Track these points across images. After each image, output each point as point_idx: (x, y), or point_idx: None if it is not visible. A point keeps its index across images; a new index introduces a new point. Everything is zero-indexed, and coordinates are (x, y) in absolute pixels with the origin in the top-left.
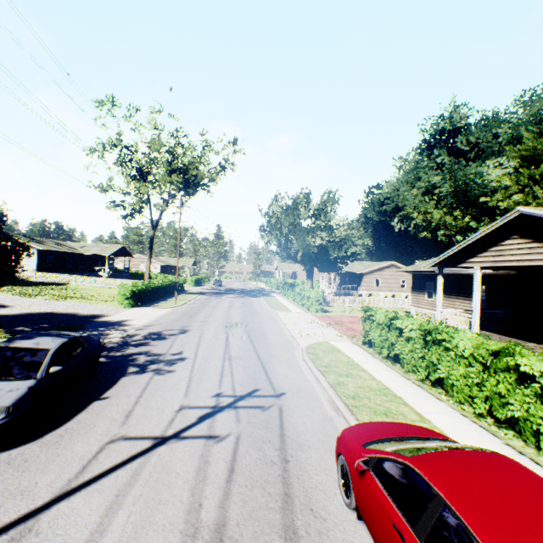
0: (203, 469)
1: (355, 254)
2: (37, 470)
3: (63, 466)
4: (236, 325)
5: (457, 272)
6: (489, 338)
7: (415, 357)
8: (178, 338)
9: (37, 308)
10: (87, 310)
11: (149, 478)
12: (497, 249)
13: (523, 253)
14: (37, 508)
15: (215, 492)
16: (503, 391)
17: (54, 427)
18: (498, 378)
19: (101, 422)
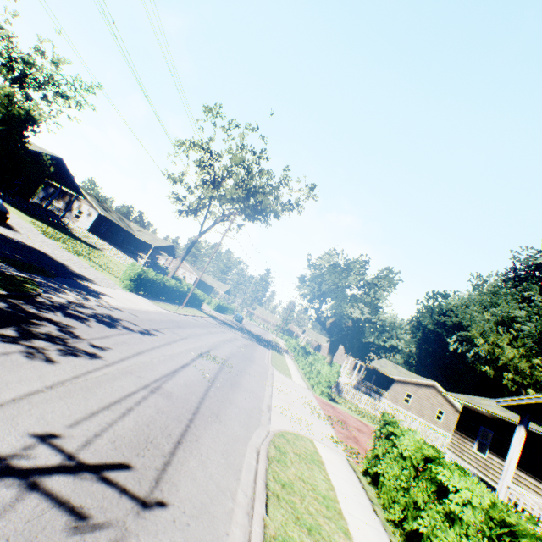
0: None
1: (394, 349)
2: None
3: None
4: (213, 358)
5: (539, 435)
6: None
7: None
8: (128, 335)
9: (40, 245)
10: (83, 270)
11: None
12: None
13: None
14: None
15: None
16: None
17: None
18: None
19: None
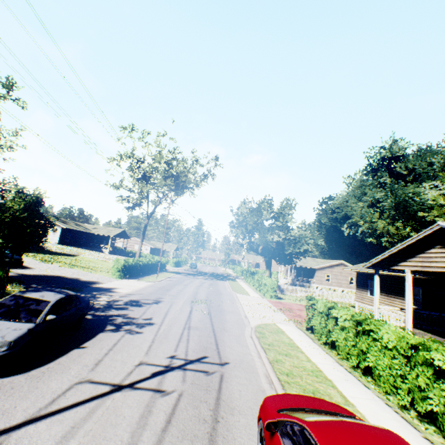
0: (145, 416)
1: (307, 251)
2: (19, 396)
3: (38, 396)
4: (200, 301)
5: (395, 274)
6: (413, 334)
7: (348, 345)
8: (151, 307)
9: (51, 271)
10: (87, 277)
11: (101, 417)
12: (424, 255)
13: None
14: (11, 427)
15: (151, 437)
16: (422, 384)
17: (40, 364)
18: (417, 371)
19: (75, 365)
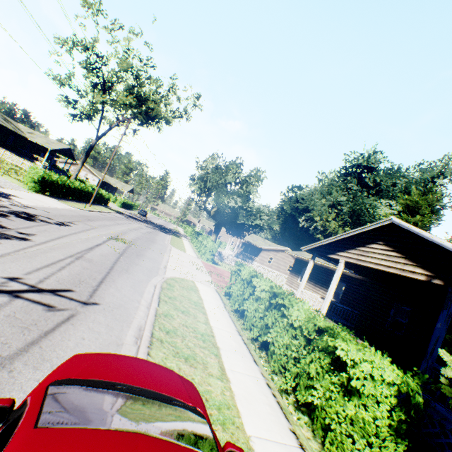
0: None
1: (258, 227)
2: None
3: None
4: (122, 240)
5: (329, 267)
6: (325, 318)
7: (256, 317)
8: (47, 226)
9: None
10: None
11: None
12: (363, 249)
13: (382, 258)
14: None
15: None
16: (313, 372)
17: None
18: (314, 357)
19: None
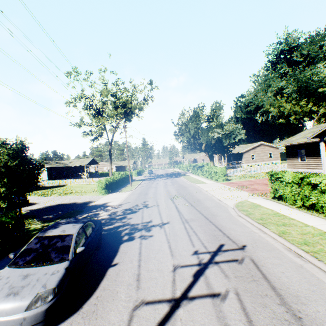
0: None
1: (240, 140)
2: None
3: None
4: (176, 197)
5: (324, 139)
6: None
7: None
8: (144, 211)
9: (53, 202)
10: (82, 200)
11: None
12: None
13: None
14: None
15: None
16: None
17: (87, 296)
18: None
19: (120, 287)
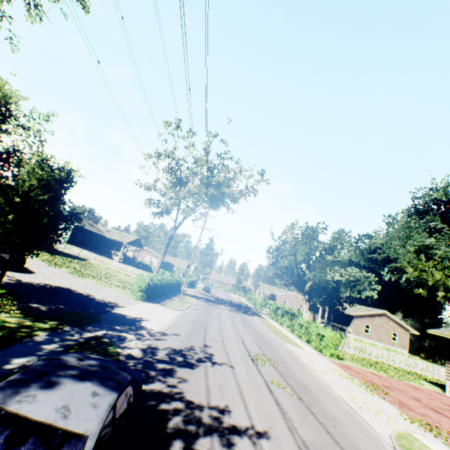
0: None
1: (366, 298)
2: None
3: None
4: (261, 358)
5: None
6: None
7: None
8: (209, 371)
9: (58, 280)
10: (102, 295)
11: None
12: None
13: None
14: None
15: None
16: None
17: None
18: None
19: None
